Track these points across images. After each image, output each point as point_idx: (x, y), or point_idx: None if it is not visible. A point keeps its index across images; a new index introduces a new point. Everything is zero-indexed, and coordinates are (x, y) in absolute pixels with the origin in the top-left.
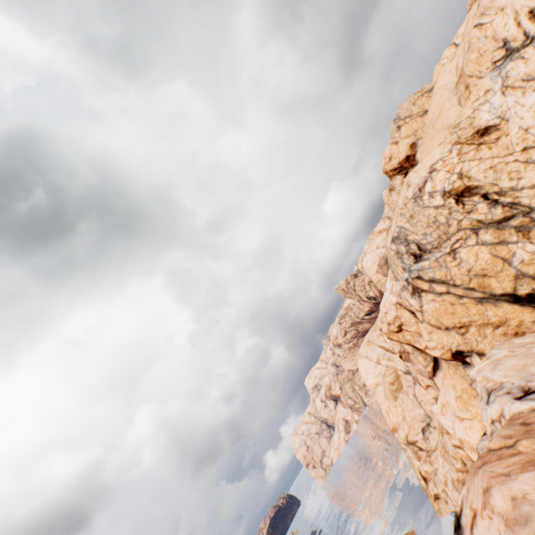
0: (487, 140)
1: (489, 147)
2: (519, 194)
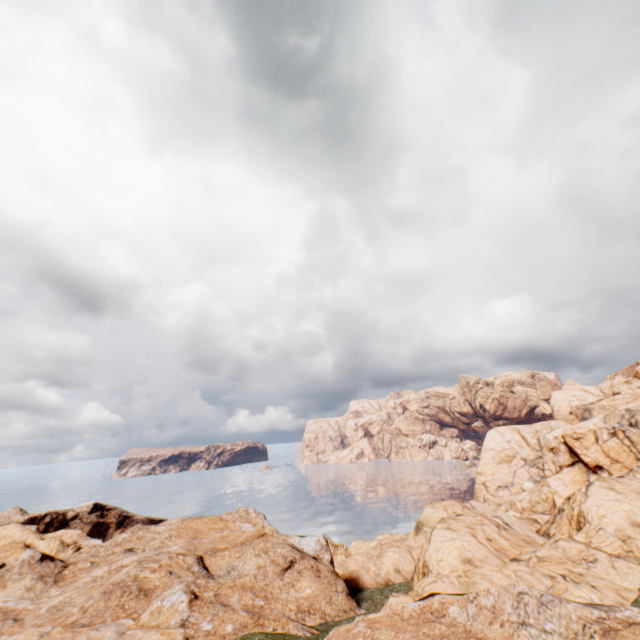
0: None
1: None
2: None
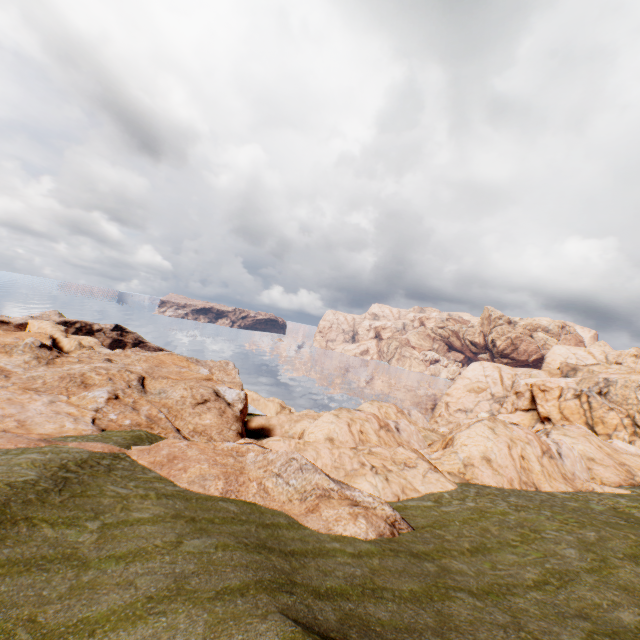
0: None
1: None
2: None
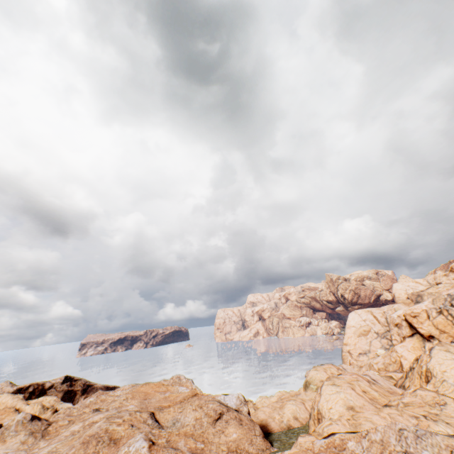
0: None
1: None
2: None
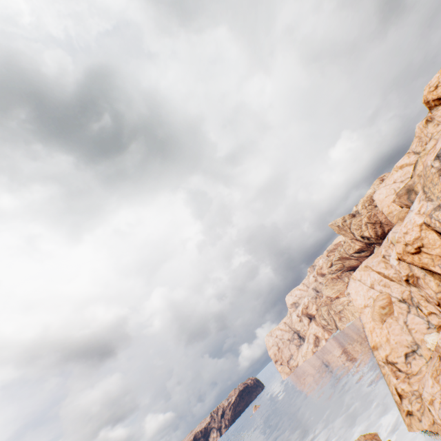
0: None
1: None
2: None
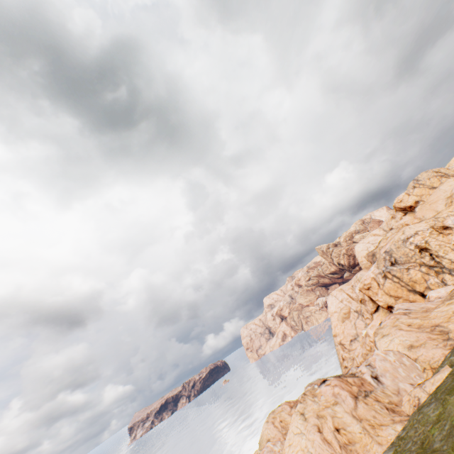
0: (444, 232)
1: (443, 236)
2: (443, 260)
